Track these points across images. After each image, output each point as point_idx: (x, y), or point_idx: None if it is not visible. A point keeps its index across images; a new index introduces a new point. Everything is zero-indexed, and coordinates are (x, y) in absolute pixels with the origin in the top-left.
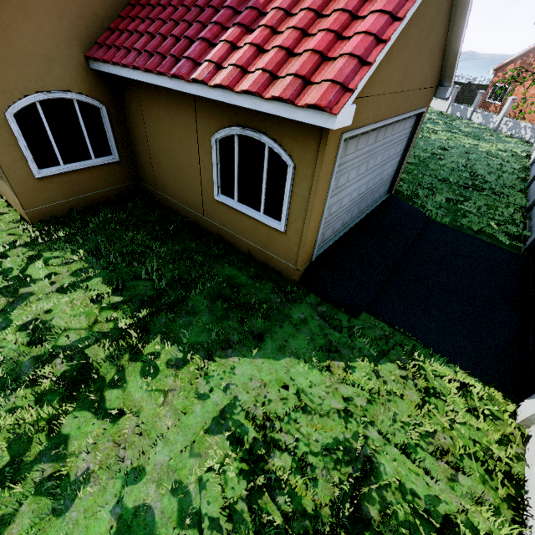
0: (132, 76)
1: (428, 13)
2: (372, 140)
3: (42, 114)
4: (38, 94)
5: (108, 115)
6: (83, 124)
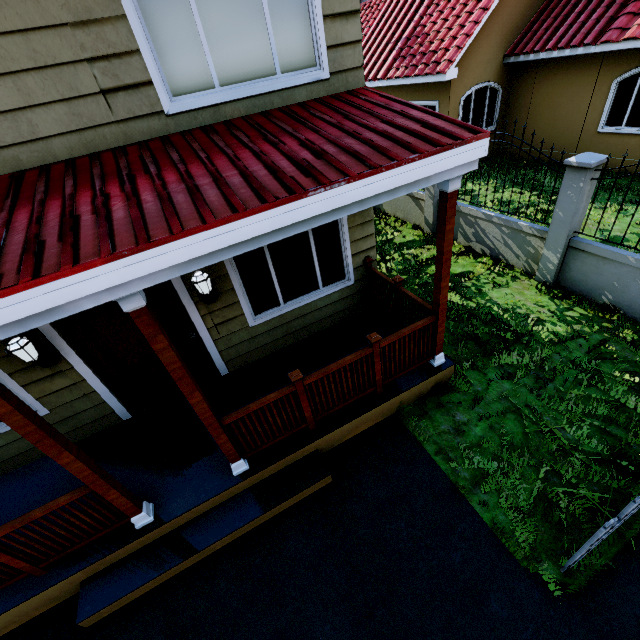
0: (551, 56)
1: None
2: None
3: (472, 99)
4: (476, 86)
5: (500, 95)
6: (487, 103)
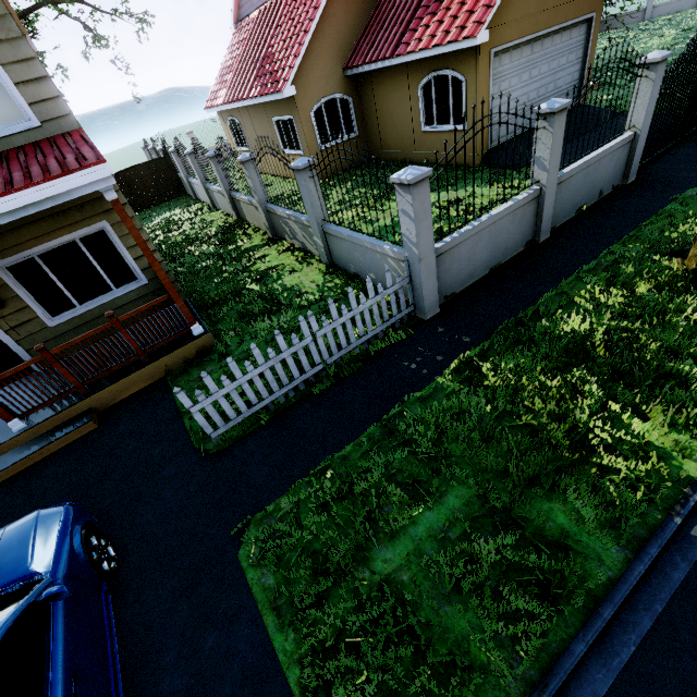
0: (372, 68)
1: None
2: (528, 53)
3: (324, 111)
4: (323, 99)
5: (353, 105)
6: (341, 113)
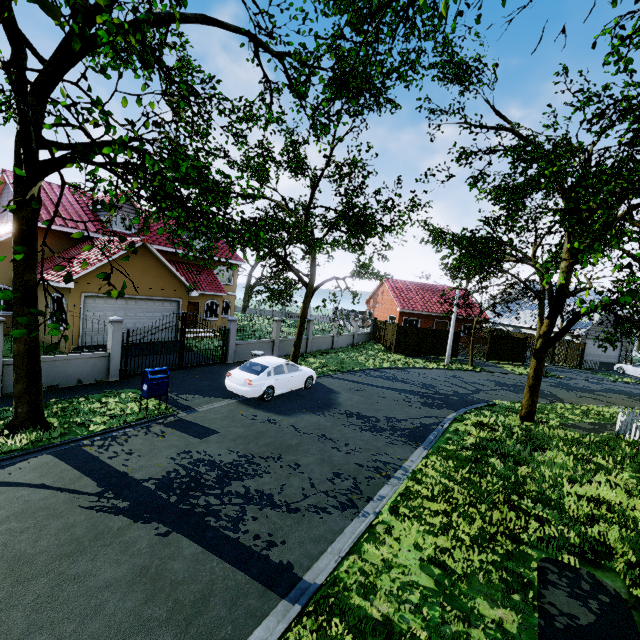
0: None
1: (137, 266)
2: (123, 303)
3: None
4: None
5: None
6: None
